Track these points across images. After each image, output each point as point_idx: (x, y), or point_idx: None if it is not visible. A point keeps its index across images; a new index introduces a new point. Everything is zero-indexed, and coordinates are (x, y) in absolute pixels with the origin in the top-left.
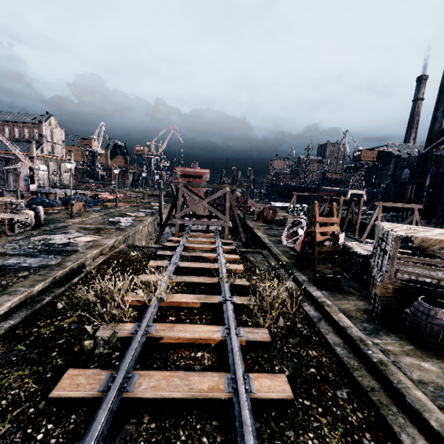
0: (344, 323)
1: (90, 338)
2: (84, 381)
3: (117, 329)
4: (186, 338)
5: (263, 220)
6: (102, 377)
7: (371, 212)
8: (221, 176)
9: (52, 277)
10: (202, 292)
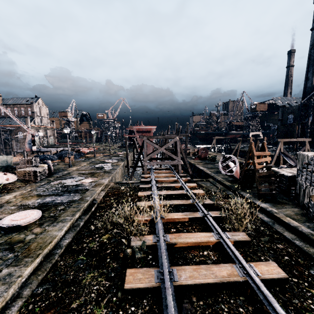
0: (294, 224)
1: (127, 247)
2: (142, 276)
3: (143, 240)
4: (193, 243)
5: (199, 158)
6: (152, 273)
7: (269, 146)
8: (168, 130)
9: (82, 208)
10: (184, 210)
